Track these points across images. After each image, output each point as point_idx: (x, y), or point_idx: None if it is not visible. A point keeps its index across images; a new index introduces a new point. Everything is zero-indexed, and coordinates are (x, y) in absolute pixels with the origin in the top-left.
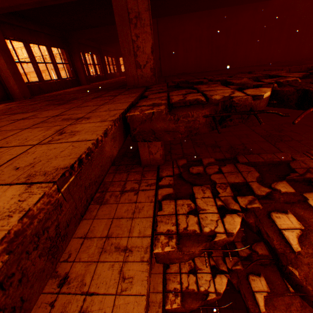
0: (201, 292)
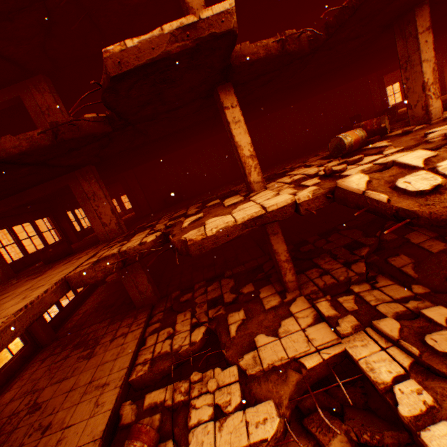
0: (175, 350)
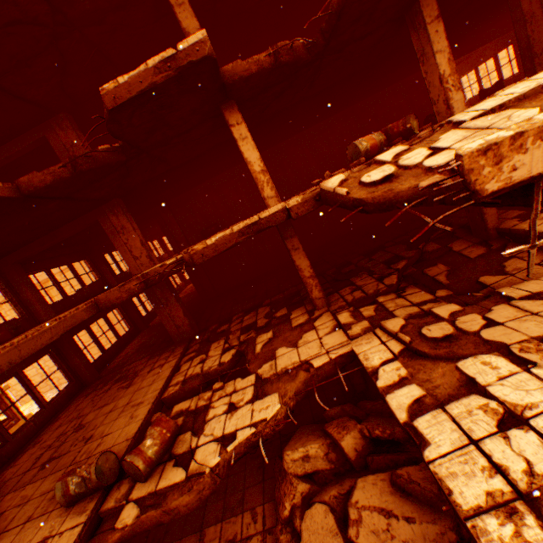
0: (205, 371)
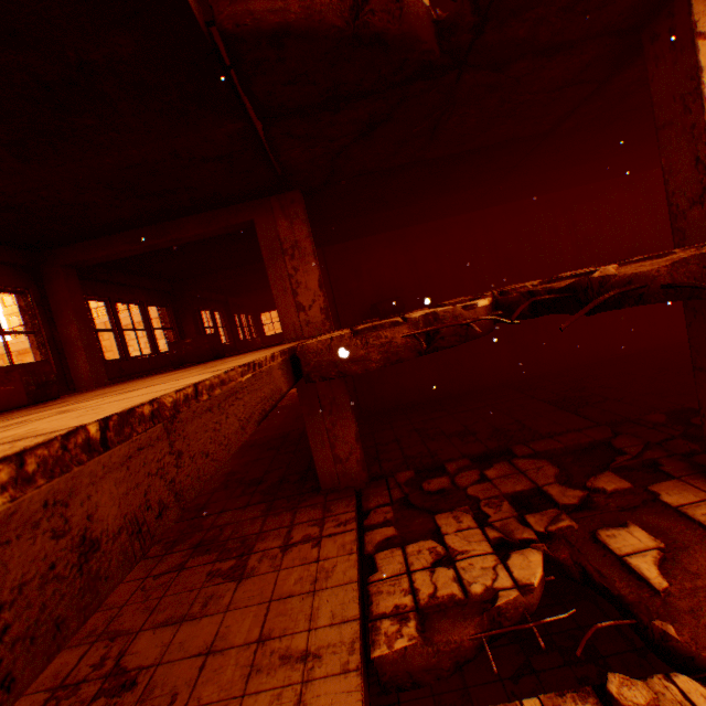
0: (475, 598)
